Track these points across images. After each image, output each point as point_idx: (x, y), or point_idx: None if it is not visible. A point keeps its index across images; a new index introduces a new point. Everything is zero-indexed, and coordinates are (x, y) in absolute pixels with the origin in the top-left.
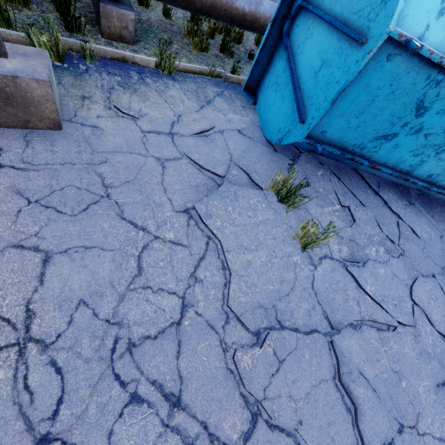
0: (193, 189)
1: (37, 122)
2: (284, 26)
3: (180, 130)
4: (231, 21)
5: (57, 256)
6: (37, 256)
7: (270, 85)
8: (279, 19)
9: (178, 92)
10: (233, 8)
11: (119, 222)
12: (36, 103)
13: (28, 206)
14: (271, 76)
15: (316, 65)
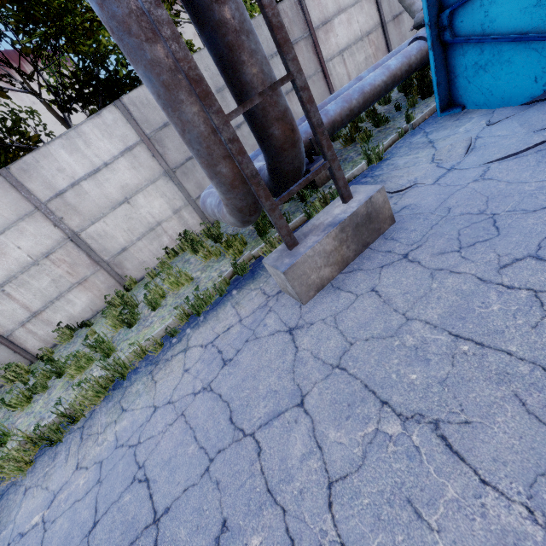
0: (541, 164)
1: (383, 226)
2: (443, 39)
3: (450, 163)
4: (379, 96)
5: (541, 252)
6: (527, 261)
7: (472, 78)
8: (435, 41)
9: (403, 159)
10: (376, 88)
11: (535, 214)
12: (381, 210)
13: (462, 252)
14: (464, 74)
15: (530, 2)
